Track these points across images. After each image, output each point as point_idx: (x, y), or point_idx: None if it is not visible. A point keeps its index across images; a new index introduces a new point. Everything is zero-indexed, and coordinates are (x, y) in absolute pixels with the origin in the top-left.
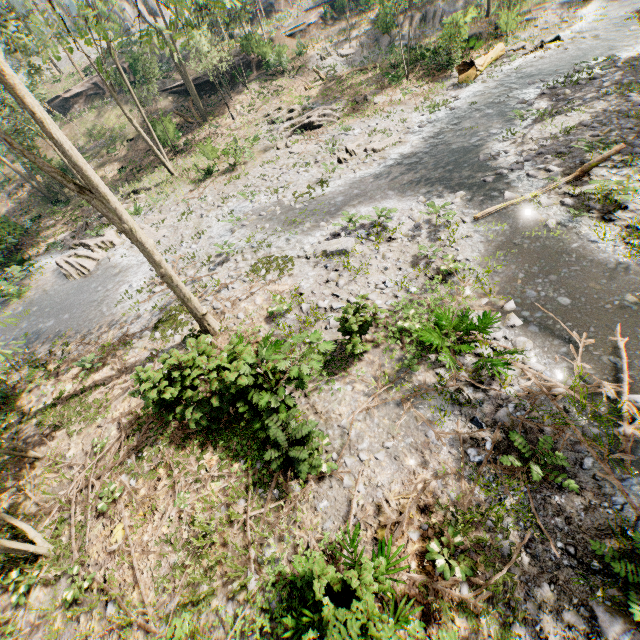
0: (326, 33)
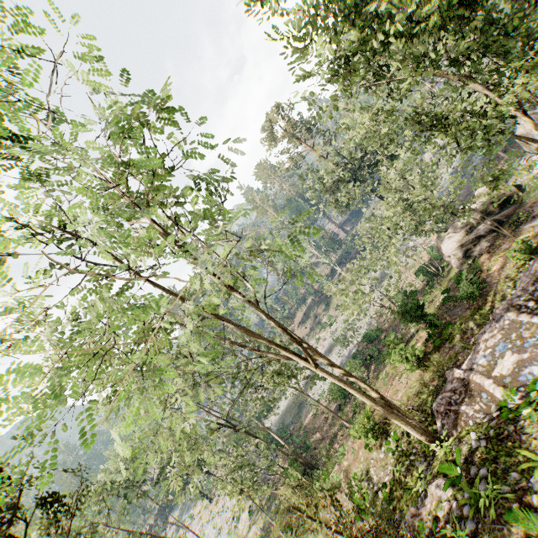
0: None
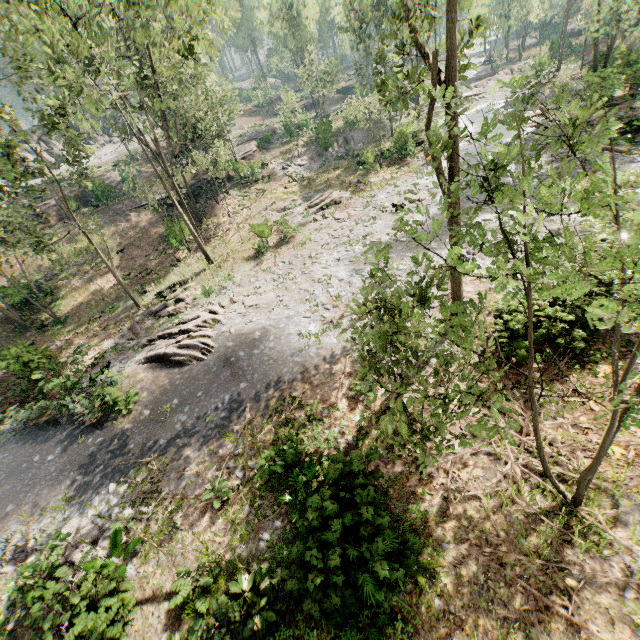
0: (269, 155)
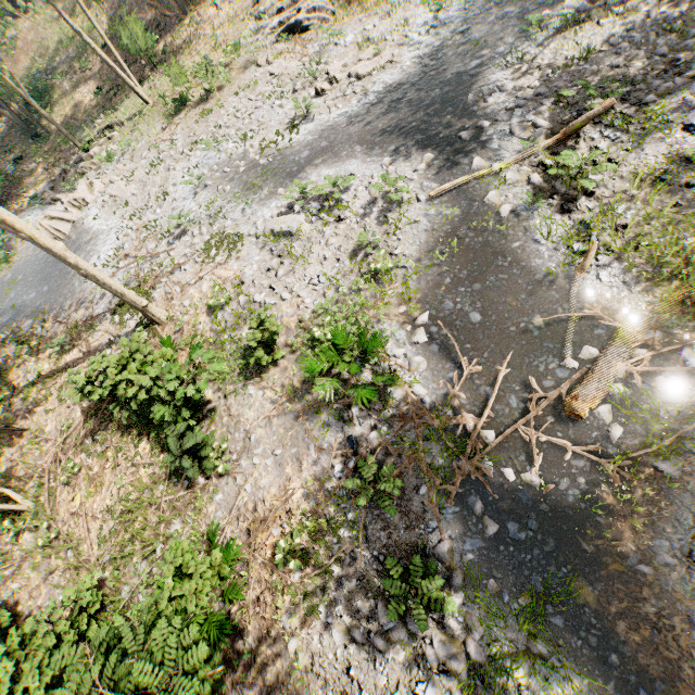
0: None
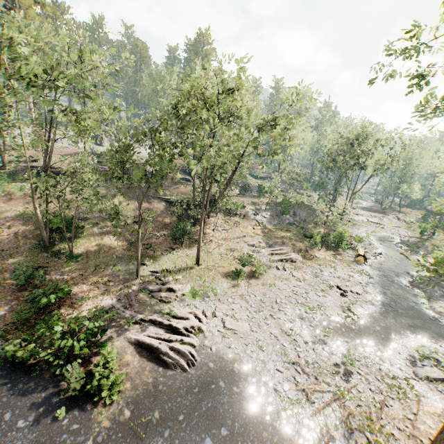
0: (245, 200)
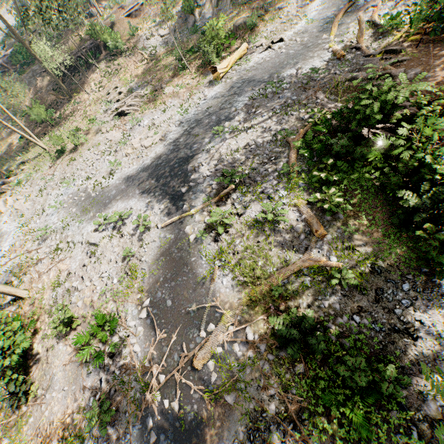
0: (156, 10)
